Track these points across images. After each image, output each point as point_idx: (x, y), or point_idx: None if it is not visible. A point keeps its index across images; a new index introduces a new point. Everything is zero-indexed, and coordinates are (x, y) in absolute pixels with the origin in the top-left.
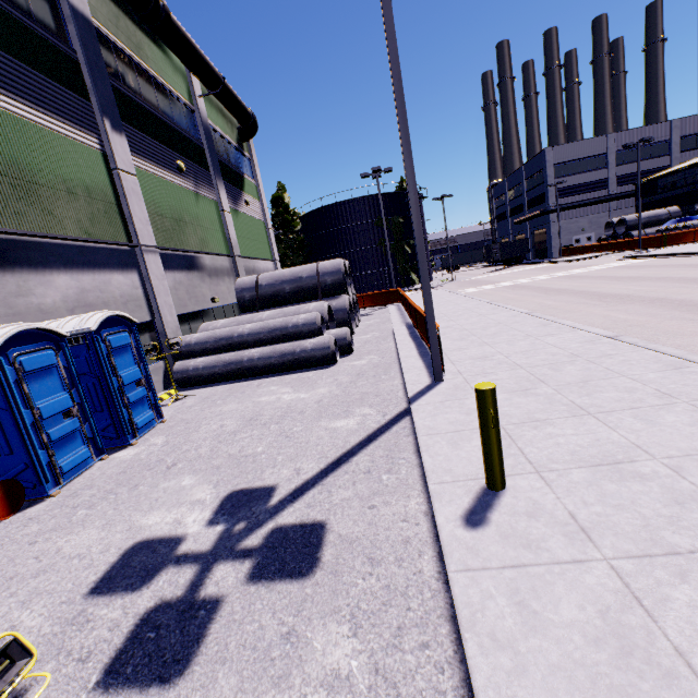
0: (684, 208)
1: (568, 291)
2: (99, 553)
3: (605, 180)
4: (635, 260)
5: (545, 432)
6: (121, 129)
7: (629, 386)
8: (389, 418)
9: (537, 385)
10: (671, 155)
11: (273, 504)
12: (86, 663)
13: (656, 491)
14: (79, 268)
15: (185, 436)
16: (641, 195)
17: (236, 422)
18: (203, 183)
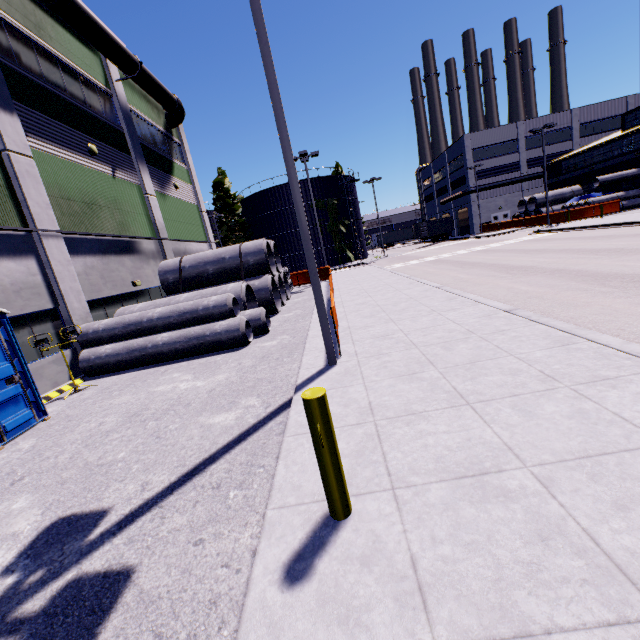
0: (585, 187)
1: (481, 264)
2: None
3: (517, 163)
4: (543, 234)
5: (417, 429)
6: (12, 108)
7: (515, 367)
8: (271, 410)
9: (425, 368)
10: (572, 140)
11: (91, 539)
12: None
13: (519, 518)
14: None
15: (57, 438)
16: (549, 176)
17: (117, 419)
18: (122, 167)
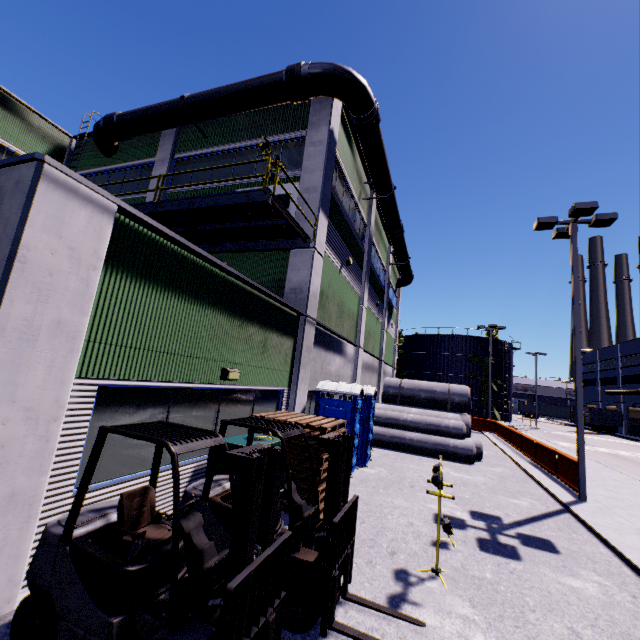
0: None
1: None
2: (419, 510)
3: None
4: None
5: None
6: (368, 284)
7: None
8: (553, 509)
9: None
10: None
11: (506, 523)
12: (466, 543)
13: None
14: (341, 355)
15: (400, 473)
16: None
17: (429, 476)
18: (380, 312)
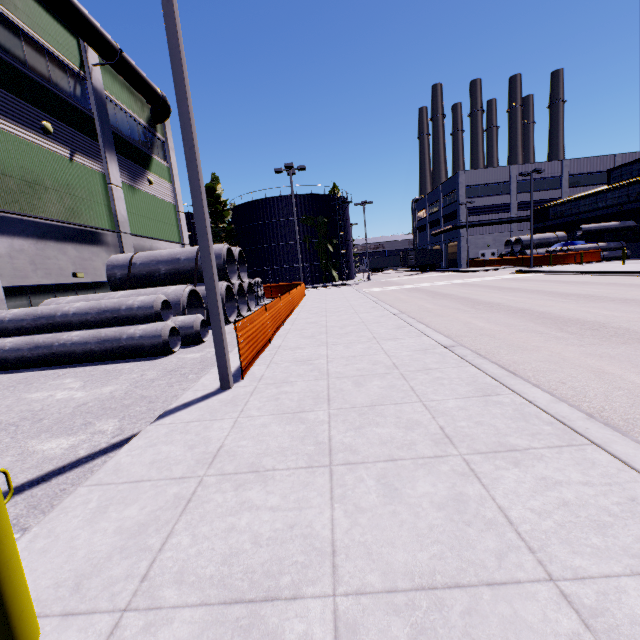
0: (570, 234)
1: (452, 296)
2: None
3: (508, 204)
4: (523, 274)
5: (242, 498)
6: None
7: (415, 418)
8: (116, 441)
9: (317, 406)
10: (562, 189)
11: None
12: None
13: None
14: None
15: None
16: (537, 220)
17: None
18: (85, 152)
